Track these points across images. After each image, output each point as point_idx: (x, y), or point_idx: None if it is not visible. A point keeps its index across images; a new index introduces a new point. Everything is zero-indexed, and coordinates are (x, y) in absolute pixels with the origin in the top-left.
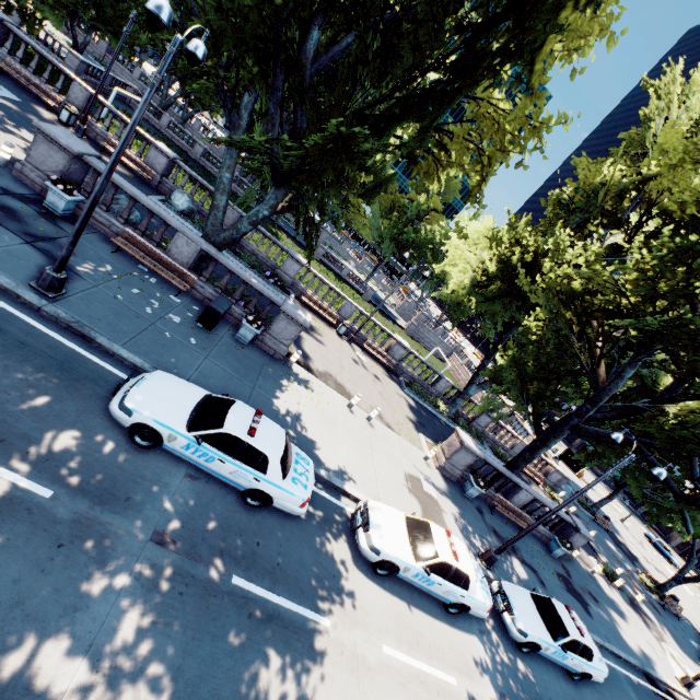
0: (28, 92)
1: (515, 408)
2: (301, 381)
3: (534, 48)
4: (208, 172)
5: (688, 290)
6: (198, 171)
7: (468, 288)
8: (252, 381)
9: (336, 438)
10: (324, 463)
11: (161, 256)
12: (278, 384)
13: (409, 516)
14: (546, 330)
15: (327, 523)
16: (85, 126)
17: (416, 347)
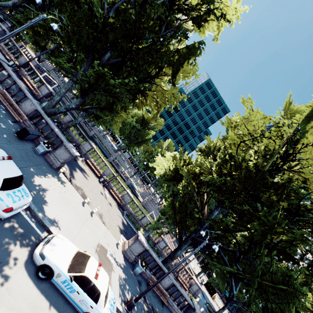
0: (1, 52)
1: (170, 228)
2: (60, 180)
3: (175, 73)
4: (74, 115)
5: (232, 173)
6: (69, 113)
7: (163, 175)
8: (28, 164)
9: (63, 208)
10: (45, 212)
11: (14, 105)
12: (44, 174)
13: (81, 251)
14: (183, 186)
15: (22, 237)
16: (19, 69)
17: (144, 211)
